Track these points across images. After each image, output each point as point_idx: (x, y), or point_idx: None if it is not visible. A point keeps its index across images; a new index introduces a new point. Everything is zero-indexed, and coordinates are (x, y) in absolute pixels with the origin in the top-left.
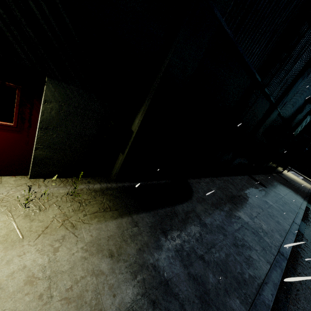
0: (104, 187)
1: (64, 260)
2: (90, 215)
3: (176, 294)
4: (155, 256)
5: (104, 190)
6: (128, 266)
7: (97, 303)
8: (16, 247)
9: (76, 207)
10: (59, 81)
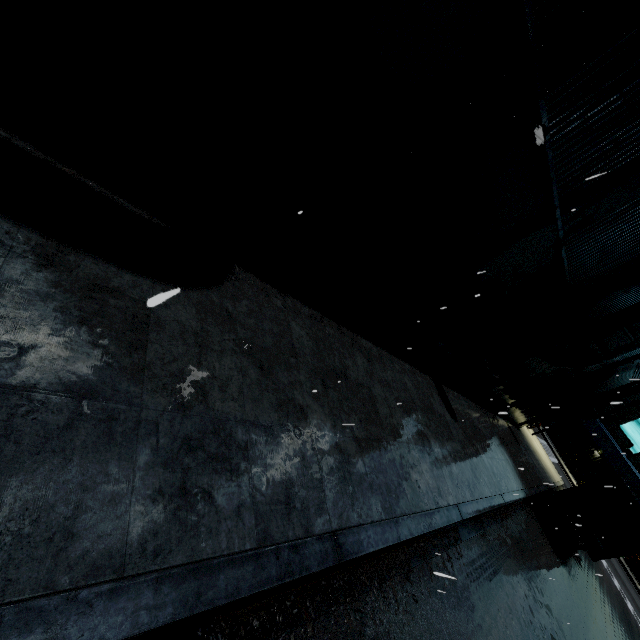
0: None
1: None
2: None
3: None
4: None
5: None
6: None
7: None
8: None
9: None
10: None
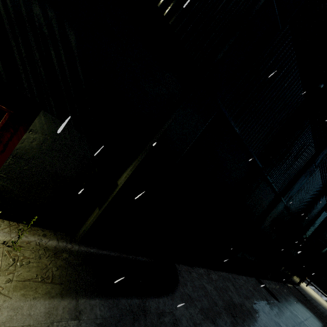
0: (60, 247)
1: None
2: (16, 282)
3: None
4: None
5: (59, 251)
6: None
7: None
8: None
9: (4, 265)
10: (53, 116)
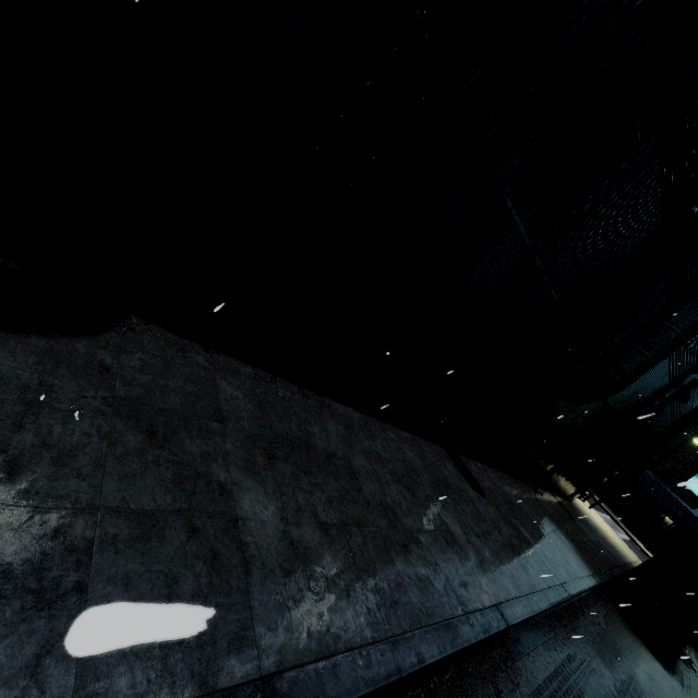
0: None
1: None
2: None
3: None
4: None
5: None
6: None
7: None
8: None
9: None
10: None
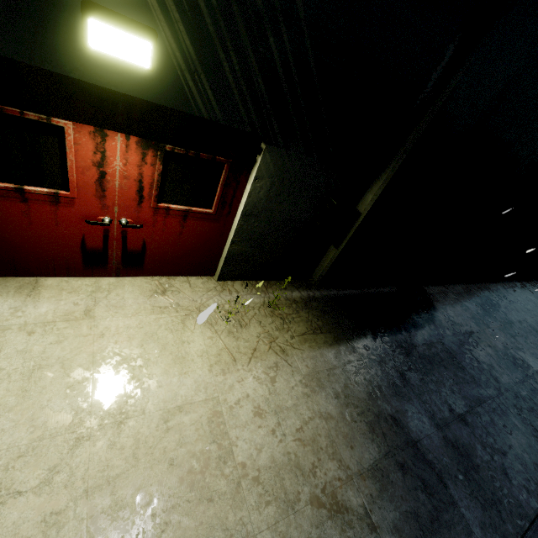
0: (305, 297)
1: (285, 394)
2: (298, 337)
3: (430, 461)
4: (394, 405)
5: (307, 301)
6: (361, 414)
7: (334, 452)
8: (232, 370)
9: (279, 325)
10: (279, 148)
